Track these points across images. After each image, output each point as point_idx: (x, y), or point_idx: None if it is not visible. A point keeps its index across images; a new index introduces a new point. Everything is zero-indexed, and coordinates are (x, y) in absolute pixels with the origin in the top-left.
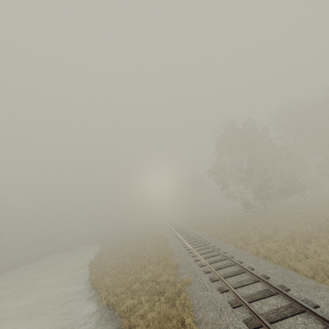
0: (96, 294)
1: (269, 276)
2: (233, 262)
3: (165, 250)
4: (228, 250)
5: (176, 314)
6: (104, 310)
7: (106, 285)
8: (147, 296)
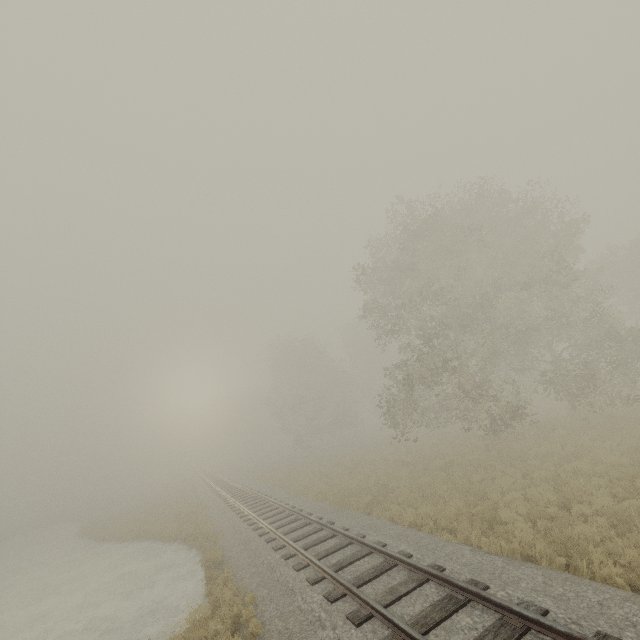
0: (114, 542)
1: (260, 491)
2: (246, 490)
3: (191, 499)
4: (252, 485)
5: (194, 518)
6: (131, 542)
7: (126, 531)
8: (173, 522)
